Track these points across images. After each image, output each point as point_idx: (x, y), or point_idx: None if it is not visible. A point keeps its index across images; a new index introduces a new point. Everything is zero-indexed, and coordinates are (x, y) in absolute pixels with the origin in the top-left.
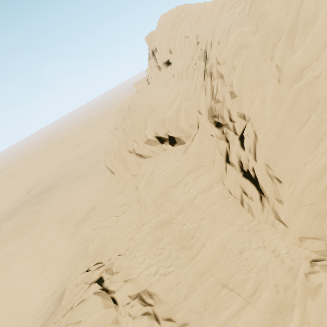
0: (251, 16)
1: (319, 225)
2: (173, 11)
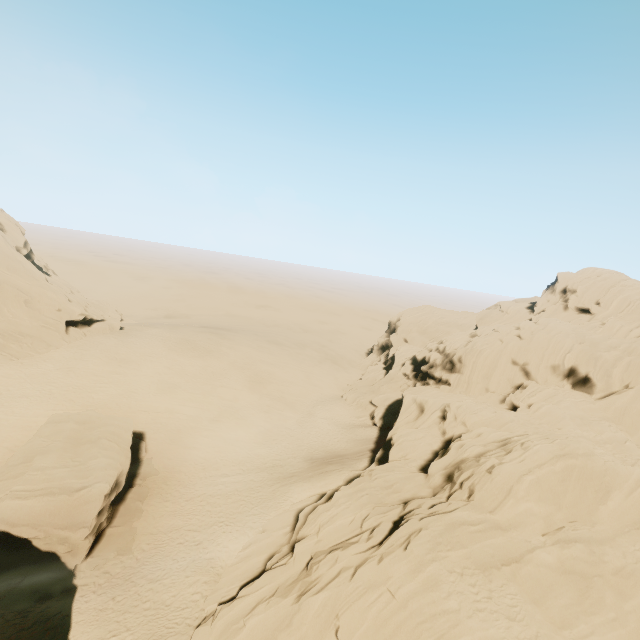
0: None
1: None
2: (609, 272)
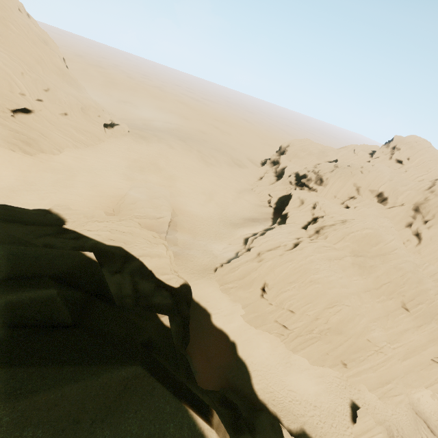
0: None
1: (434, 262)
2: (423, 140)
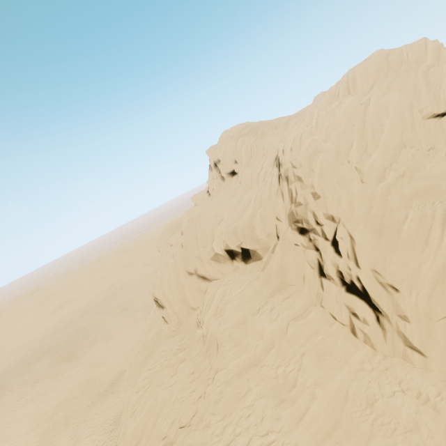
0: (319, 127)
1: None
2: (236, 128)
